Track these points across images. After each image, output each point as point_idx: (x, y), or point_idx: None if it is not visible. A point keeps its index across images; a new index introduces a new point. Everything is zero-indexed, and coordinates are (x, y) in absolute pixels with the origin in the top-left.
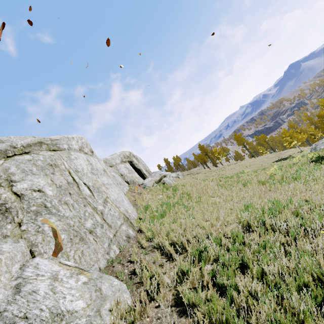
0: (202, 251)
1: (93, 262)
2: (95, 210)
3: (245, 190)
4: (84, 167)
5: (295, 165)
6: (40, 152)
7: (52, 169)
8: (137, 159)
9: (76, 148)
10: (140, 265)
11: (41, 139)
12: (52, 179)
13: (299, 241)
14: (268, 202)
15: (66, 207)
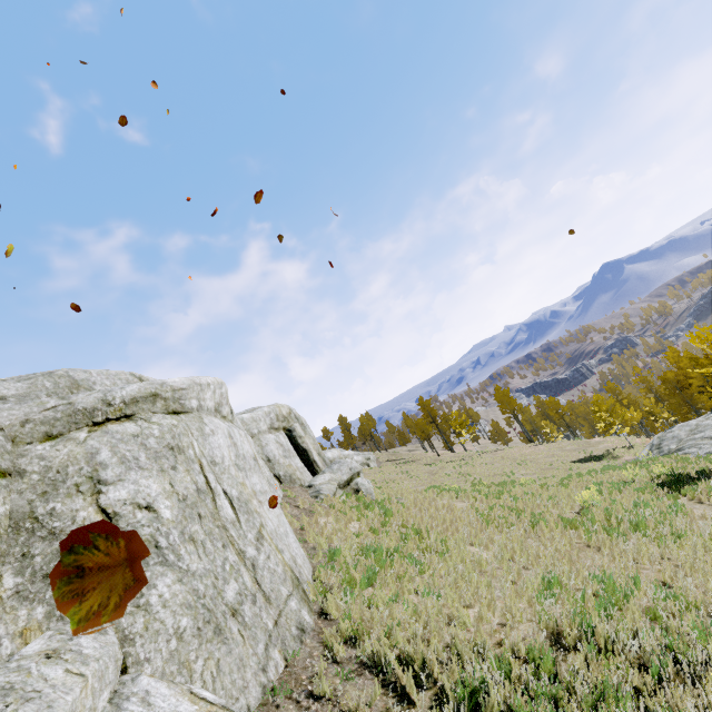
0: (475, 689)
1: (237, 692)
2: (243, 559)
3: (539, 538)
4: (225, 453)
5: (628, 486)
6: (152, 417)
7: (173, 457)
8: (303, 426)
9: (211, 406)
10: (337, 707)
11: (157, 388)
12: (172, 481)
13: (669, 687)
14: (592, 578)
15: (192, 549)
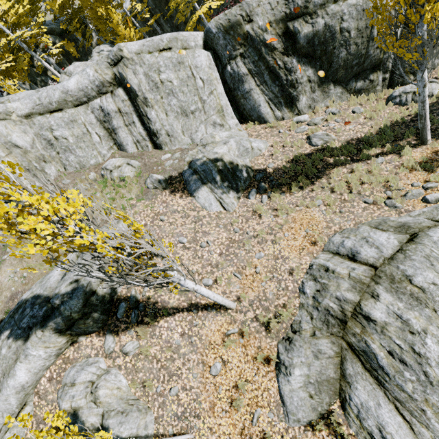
0: None
1: None
2: None
3: None
4: None
5: None
6: None
7: None
8: None
9: None
10: None
11: None
12: None
13: None
14: None
15: None
